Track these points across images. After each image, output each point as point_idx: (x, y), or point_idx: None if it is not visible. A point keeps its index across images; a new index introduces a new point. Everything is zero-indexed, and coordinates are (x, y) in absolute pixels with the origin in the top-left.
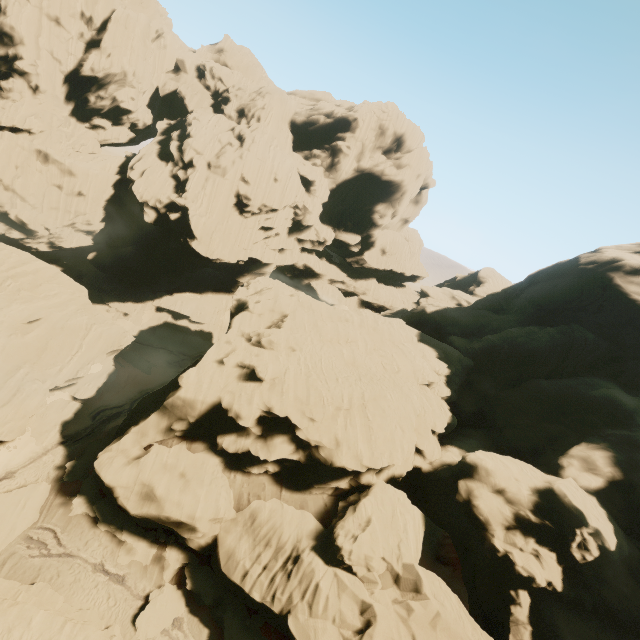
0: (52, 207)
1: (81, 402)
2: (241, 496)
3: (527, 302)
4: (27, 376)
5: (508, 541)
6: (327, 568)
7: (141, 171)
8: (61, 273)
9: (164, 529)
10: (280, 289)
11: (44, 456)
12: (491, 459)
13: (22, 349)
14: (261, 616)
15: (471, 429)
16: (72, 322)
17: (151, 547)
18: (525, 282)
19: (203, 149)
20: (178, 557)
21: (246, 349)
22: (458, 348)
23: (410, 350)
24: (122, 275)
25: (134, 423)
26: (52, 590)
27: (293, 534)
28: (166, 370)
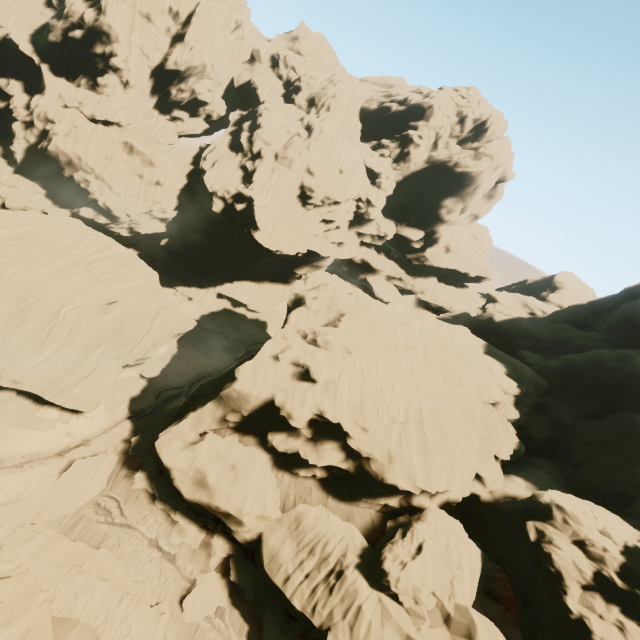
0: (133, 195)
1: (147, 380)
2: (287, 497)
3: (622, 320)
4: (104, 354)
5: (584, 603)
6: (371, 591)
7: (213, 162)
8: (137, 258)
9: (213, 516)
10: (338, 286)
11: (114, 428)
12: (568, 503)
13: (101, 328)
14: (300, 624)
15: (540, 459)
16: (144, 305)
17: (200, 532)
18: (620, 295)
19: (272, 140)
20: (224, 546)
21: (301, 347)
22: (530, 365)
23: (475, 363)
24: (189, 261)
25: (192, 408)
26: (113, 558)
27: (337, 547)
28: (222, 355)
